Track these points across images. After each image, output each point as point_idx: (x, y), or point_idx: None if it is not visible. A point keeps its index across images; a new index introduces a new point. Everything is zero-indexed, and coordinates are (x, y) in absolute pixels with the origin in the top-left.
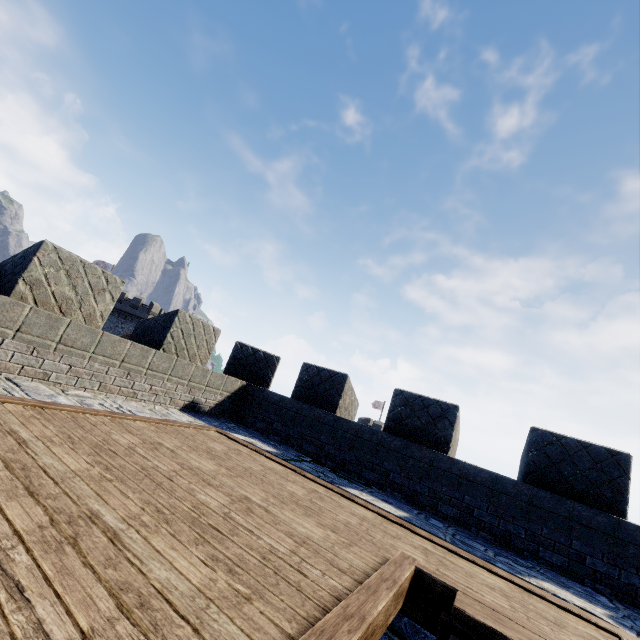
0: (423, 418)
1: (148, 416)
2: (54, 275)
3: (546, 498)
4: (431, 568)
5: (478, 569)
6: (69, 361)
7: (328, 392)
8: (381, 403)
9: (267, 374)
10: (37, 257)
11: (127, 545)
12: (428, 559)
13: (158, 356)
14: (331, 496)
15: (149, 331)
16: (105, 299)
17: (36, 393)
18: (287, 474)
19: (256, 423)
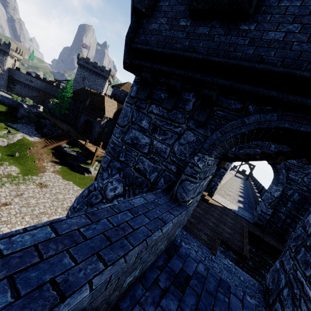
0: None
1: None
2: None
3: None
4: None
5: None
6: None
7: None
8: None
9: None
10: None
11: None
12: None
13: None
14: None
15: None
16: None
17: None
18: None
19: None
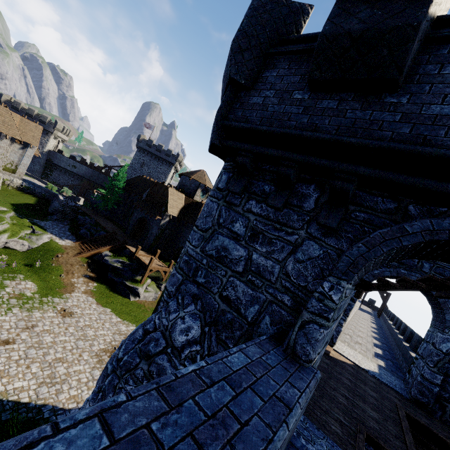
0: None
1: None
2: None
3: None
4: None
5: None
6: None
7: None
8: None
9: None
10: None
11: None
12: None
13: None
14: None
15: None
16: None
17: None
18: None
19: None
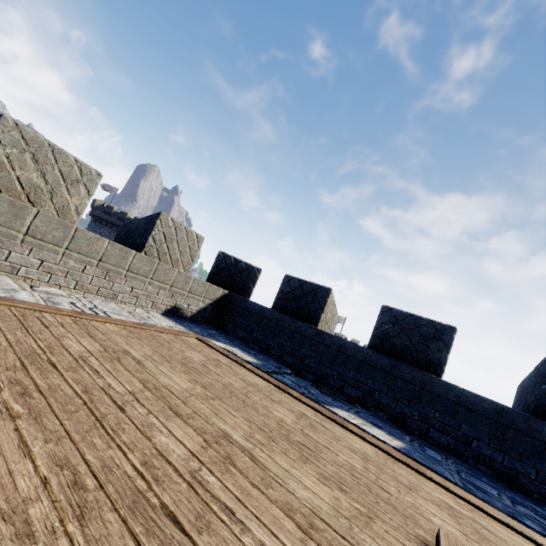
0: (414, 338)
1: (124, 319)
2: (18, 157)
3: None
4: None
5: (518, 538)
6: (40, 255)
7: (310, 305)
8: (343, 318)
9: (248, 285)
10: None
11: None
12: (463, 529)
13: (138, 258)
14: (322, 422)
15: (131, 234)
16: (79, 192)
17: None
18: (271, 391)
19: (236, 331)
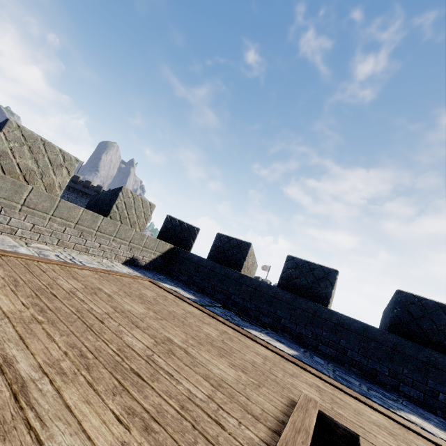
0: (309, 278)
1: (95, 267)
2: (18, 149)
3: (408, 346)
4: (327, 407)
5: (361, 405)
6: (32, 220)
7: (235, 256)
8: (268, 267)
9: (189, 240)
10: (3, 132)
11: (32, 401)
12: (322, 397)
13: (105, 221)
14: (238, 337)
15: (100, 202)
16: (62, 173)
17: (0, 243)
18: (203, 317)
19: (180, 276)
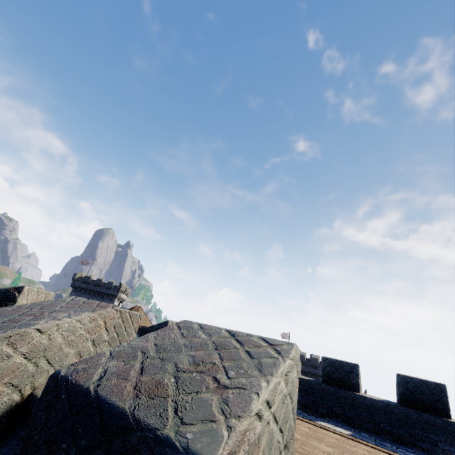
0: (342, 373)
1: None
2: None
3: (412, 413)
4: None
5: None
6: None
7: None
8: (287, 334)
9: None
10: None
11: None
12: (371, 454)
13: None
14: (317, 429)
15: None
16: None
17: None
18: None
19: None
